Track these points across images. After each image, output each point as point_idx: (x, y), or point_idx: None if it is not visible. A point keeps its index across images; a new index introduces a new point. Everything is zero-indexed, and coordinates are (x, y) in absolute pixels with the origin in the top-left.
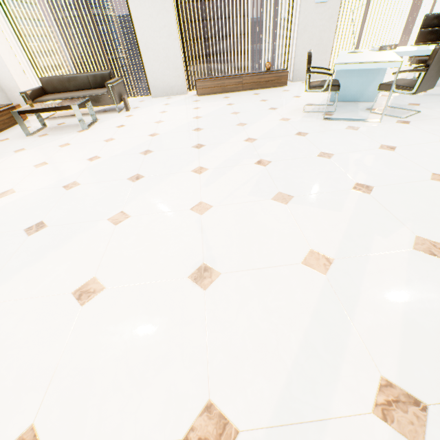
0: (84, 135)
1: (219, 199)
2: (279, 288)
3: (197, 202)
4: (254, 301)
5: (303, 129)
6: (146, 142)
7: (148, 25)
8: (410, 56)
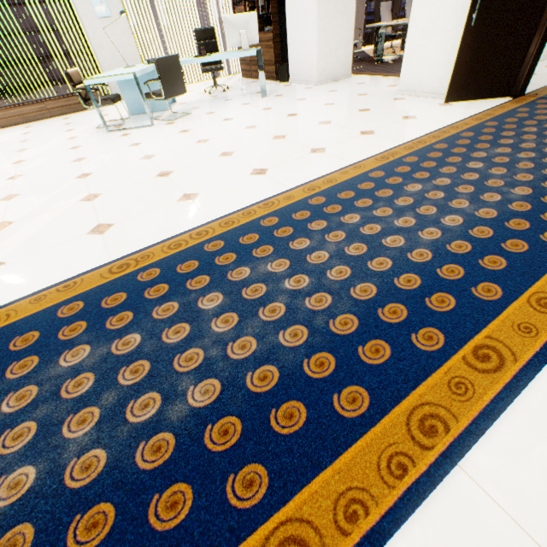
0: None
1: None
2: None
3: None
4: None
5: (81, 143)
6: None
7: None
8: (202, 67)
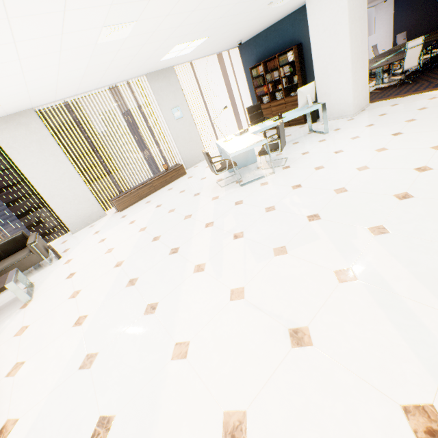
0: (36, 307)
1: (241, 278)
2: (347, 306)
3: (229, 292)
4: (346, 326)
5: (236, 199)
6: (120, 274)
7: (47, 179)
8: None
